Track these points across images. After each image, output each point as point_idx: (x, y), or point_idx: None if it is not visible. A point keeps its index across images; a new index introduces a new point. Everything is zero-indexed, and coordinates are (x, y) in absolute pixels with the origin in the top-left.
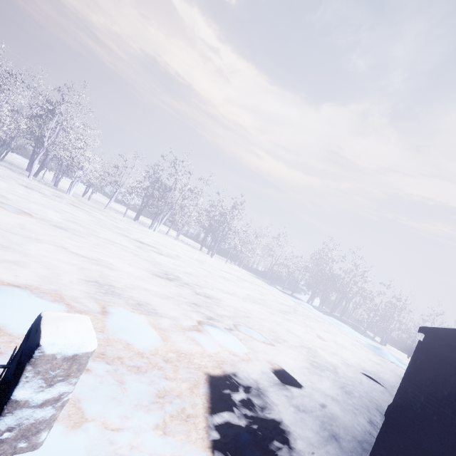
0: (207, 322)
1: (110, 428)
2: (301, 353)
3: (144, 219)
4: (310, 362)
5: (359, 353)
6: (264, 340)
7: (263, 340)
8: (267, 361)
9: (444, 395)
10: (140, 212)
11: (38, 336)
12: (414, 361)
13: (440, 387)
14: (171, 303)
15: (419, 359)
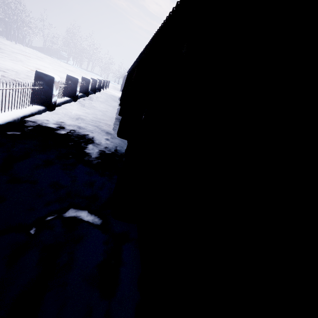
0: None
1: (108, 88)
2: None
3: None
4: None
5: None
6: None
7: None
8: None
9: None
10: None
11: (109, 81)
12: (124, 79)
13: None
14: None
15: (125, 79)
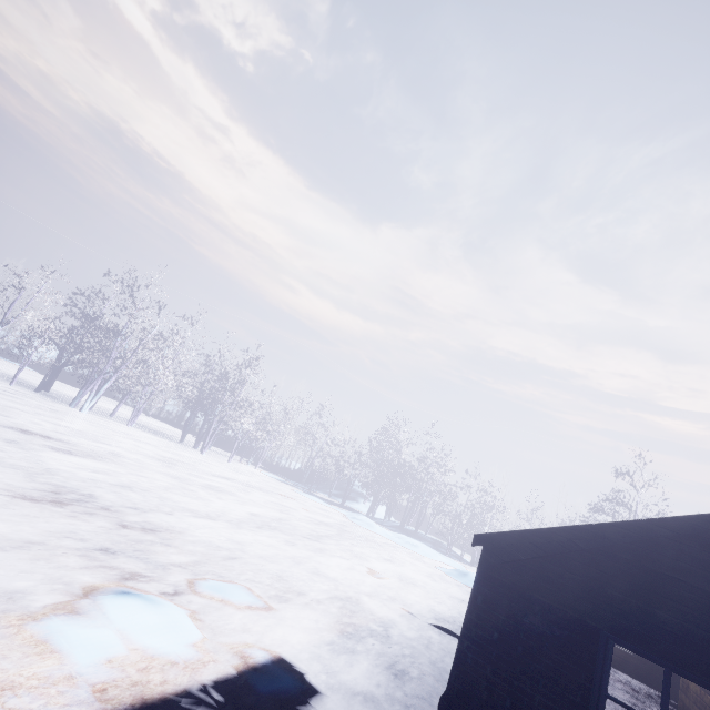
0: (117, 587)
1: None
2: (327, 612)
3: (68, 390)
4: (341, 627)
5: (436, 587)
6: (253, 601)
7: (249, 602)
8: (241, 650)
9: (518, 654)
10: (51, 376)
11: None
12: (474, 599)
13: (512, 640)
14: (29, 556)
15: (481, 594)
